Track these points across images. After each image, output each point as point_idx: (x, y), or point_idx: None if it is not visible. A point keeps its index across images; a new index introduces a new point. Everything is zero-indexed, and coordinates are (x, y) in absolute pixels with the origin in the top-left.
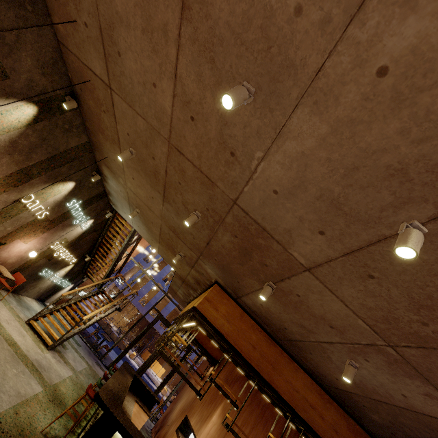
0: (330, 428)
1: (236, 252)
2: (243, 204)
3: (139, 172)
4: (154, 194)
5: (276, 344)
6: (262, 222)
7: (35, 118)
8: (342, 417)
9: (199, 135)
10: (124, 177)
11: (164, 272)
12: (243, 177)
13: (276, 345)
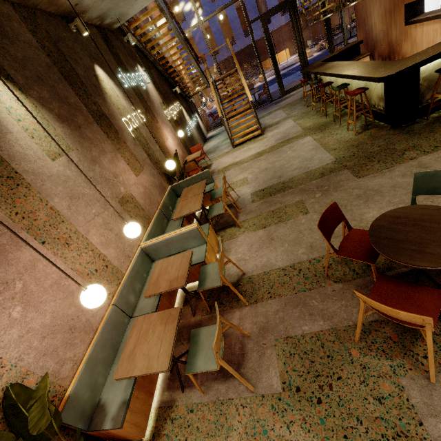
0: None
1: None
2: None
3: None
4: None
5: None
6: None
7: (2, 77)
8: None
9: None
10: None
11: (187, 8)
12: None
13: None
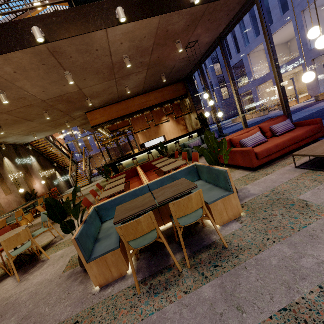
0: (155, 99)
1: (69, 104)
2: (45, 99)
3: (10, 126)
4: (26, 124)
5: (121, 102)
6: (56, 96)
7: None
8: (155, 93)
9: (7, 104)
10: (9, 133)
11: None
12: (33, 97)
13: (121, 102)
